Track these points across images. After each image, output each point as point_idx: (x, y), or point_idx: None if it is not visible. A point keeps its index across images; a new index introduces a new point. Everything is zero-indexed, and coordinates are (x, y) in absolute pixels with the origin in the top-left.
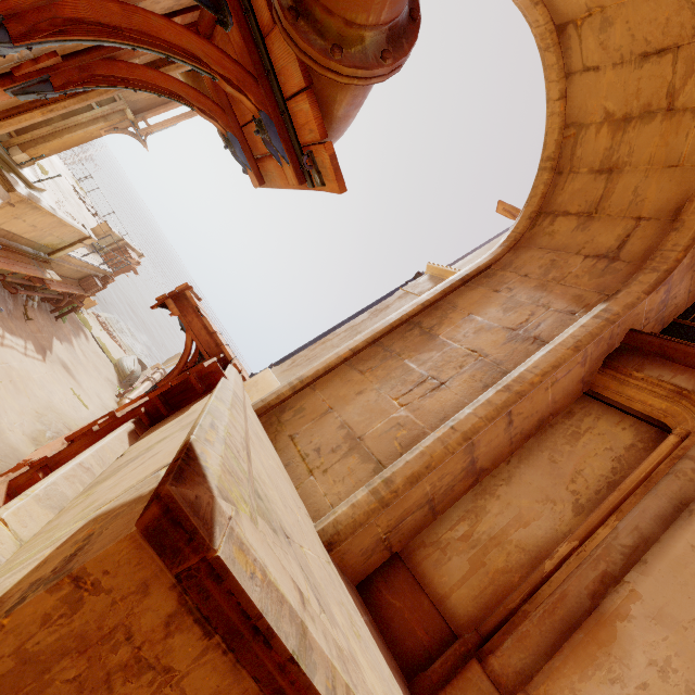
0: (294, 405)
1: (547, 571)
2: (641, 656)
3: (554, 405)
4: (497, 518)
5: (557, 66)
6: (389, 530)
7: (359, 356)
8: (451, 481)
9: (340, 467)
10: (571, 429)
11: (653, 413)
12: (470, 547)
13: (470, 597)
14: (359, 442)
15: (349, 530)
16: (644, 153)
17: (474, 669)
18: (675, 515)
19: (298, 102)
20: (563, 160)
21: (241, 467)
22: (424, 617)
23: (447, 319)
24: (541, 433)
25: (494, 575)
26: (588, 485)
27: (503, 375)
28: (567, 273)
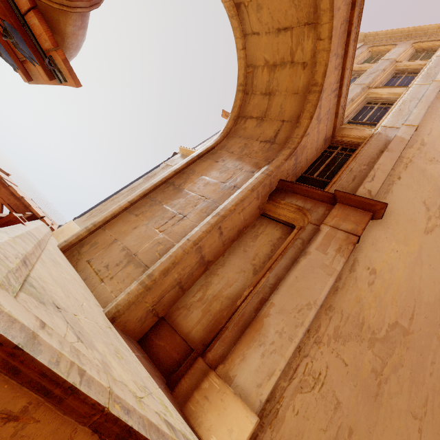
0: (90, 241)
1: (238, 305)
2: (272, 330)
3: (245, 222)
4: (217, 285)
5: (239, 29)
6: (154, 304)
7: (135, 206)
8: (190, 270)
9: (121, 274)
10: (254, 233)
11: (289, 220)
12: (203, 304)
13: (202, 329)
14: (134, 257)
15: (125, 308)
16: (283, 85)
17: (199, 362)
18: (292, 265)
19: (30, 18)
20: (248, 86)
21: (4, 264)
22: (177, 346)
23: (189, 179)
24: (240, 238)
25: (215, 314)
26: (260, 260)
27: (217, 208)
28: (252, 150)
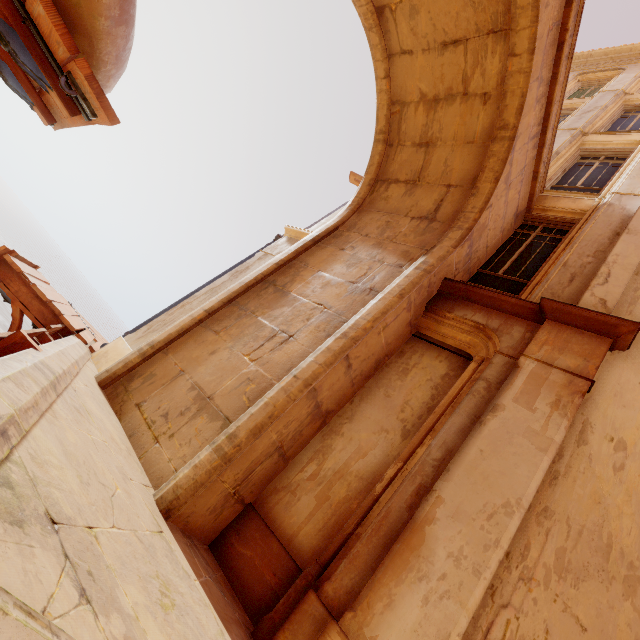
0: (144, 372)
1: (378, 494)
2: (442, 551)
3: (388, 347)
4: (341, 454)
5: (381, 47)
6: (238, 484)
7: (215, 317)
8: (298, 427)
9: (187, 429)
10: (402, 366)
11: (461, 346)
12: (317, 485)
13: (316, 531)
14: (209, 401)
15: (189, 493)
16: (450, 130)
17: (310, 600)
18: (472, 427)
19: (32, 4)
20: (392, 133)
21: None
22: (273, 560)
23: (299, 277)
24: (379, 373)
25: (337, 505)
26: (413, 413)
27: (343, 324)
28: (398, 232)
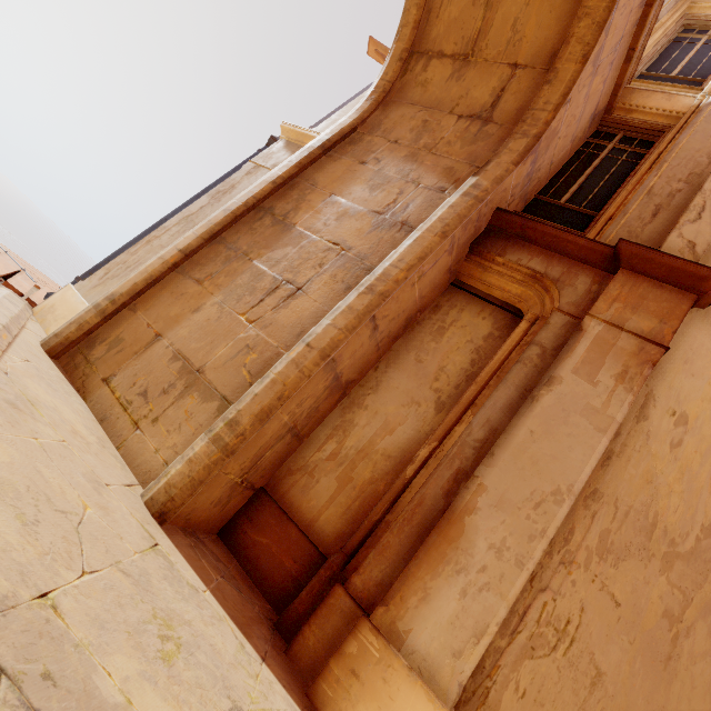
0: (108, 336)
1: (409, 477)
2: (483, 543)
3: (421, 301)
4: (365, 430)
5: None
6: (245, 472)
7: (195, 259)
8: (313, 403)
9: (175, 412)
10: (437, 324)
11: (510, 299)
12: (338, 465)
13: (338, 515)
14: (199, 376)
15: (186, 492)
16: None
17: (337, 594)
18: (520, 402)
19: None
20: None
21: None
22: (292, 547)
23: (305, 203)
24: (409, 333)
25: (361, 488)
26: (449, 382)
27: (367, 272)
28: (439, 138)
